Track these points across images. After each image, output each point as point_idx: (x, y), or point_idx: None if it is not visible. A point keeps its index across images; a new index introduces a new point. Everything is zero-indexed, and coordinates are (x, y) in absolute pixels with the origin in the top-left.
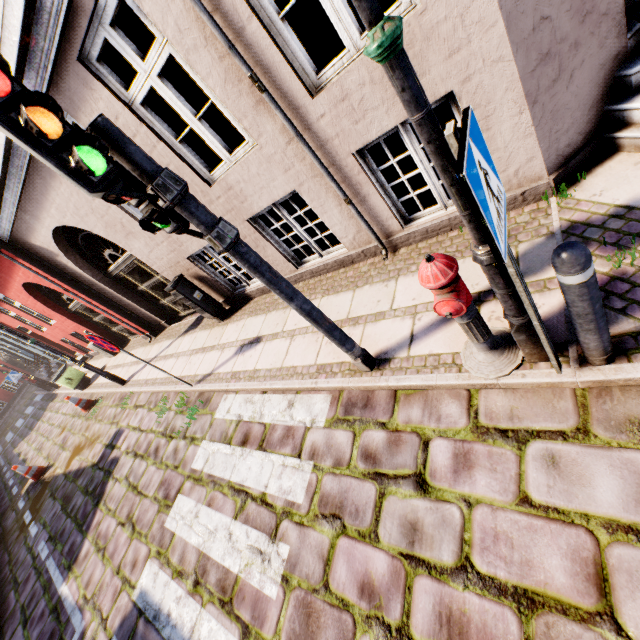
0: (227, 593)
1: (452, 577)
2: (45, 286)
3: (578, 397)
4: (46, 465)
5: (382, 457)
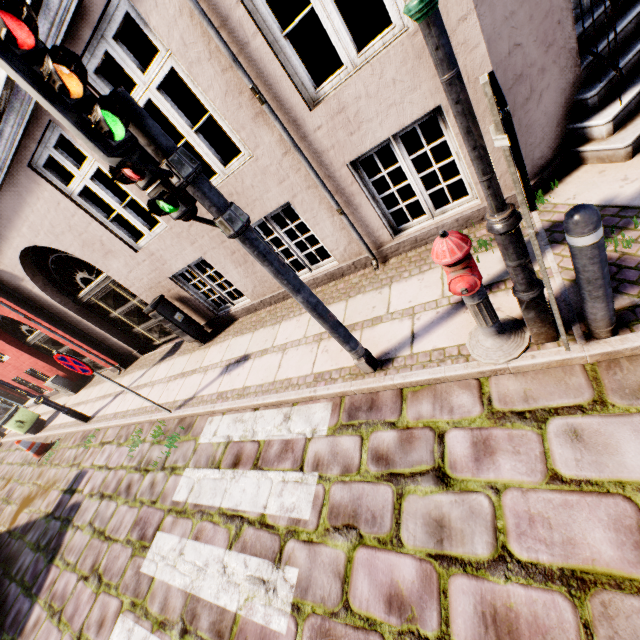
0: (224, 637)
1: (491, 571)
2: (2, 316)
3: (588, 372)
4: None
5: (395, 457)
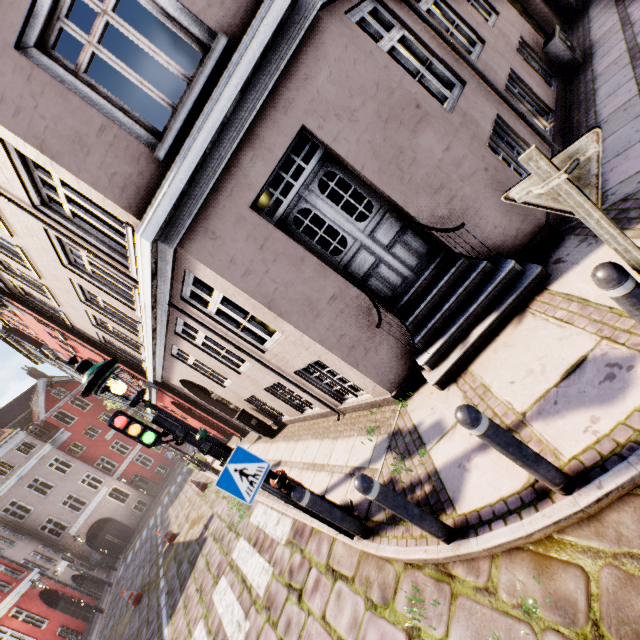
0: None
1: None
2: None
3: (360, 556)
4: (177, 532)
5: (295, 573)
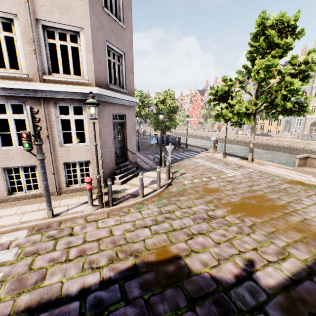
0: None
1: (82, 244)
2: None
3: (108, 213)
4: None
5: (56, 235)
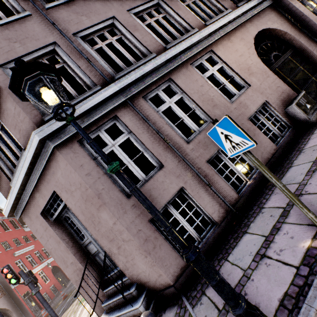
0: None
1: None
2: None
3: None
4: None
5: None
